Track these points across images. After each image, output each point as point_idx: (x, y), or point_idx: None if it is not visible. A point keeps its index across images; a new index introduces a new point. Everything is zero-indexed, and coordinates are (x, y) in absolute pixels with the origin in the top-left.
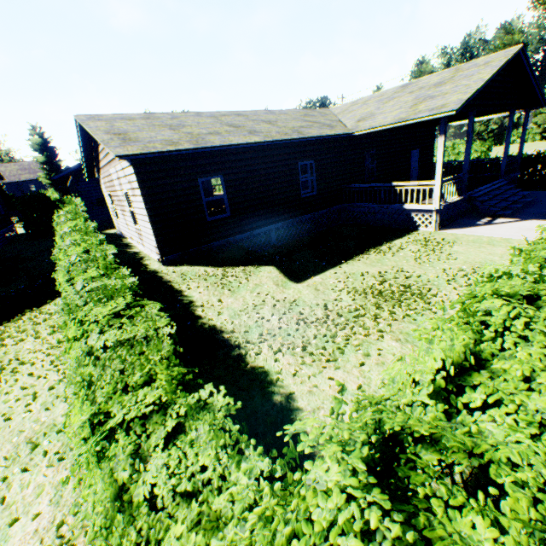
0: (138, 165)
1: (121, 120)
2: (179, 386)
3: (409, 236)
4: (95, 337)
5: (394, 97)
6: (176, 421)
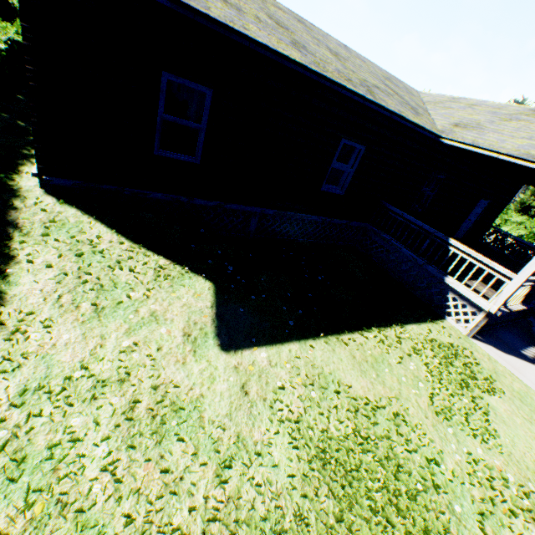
0: None
1: None
2: None
3: (431, 326)
4: None
5: (520, 118)
6: None
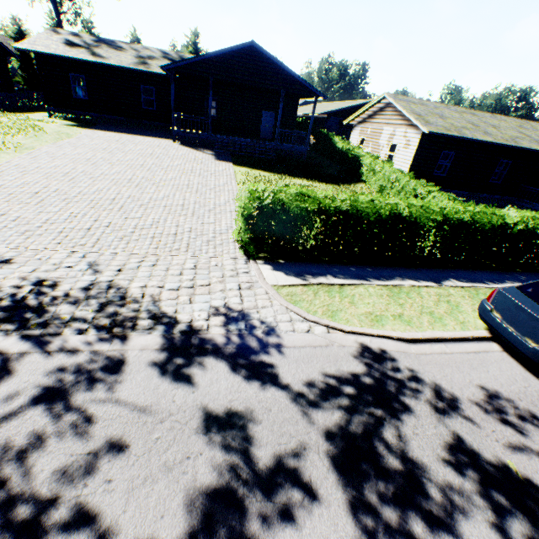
0: (423, 135)
1: (410, 103)
2: None
3: None
4: (435, 194)
5: None
6: None
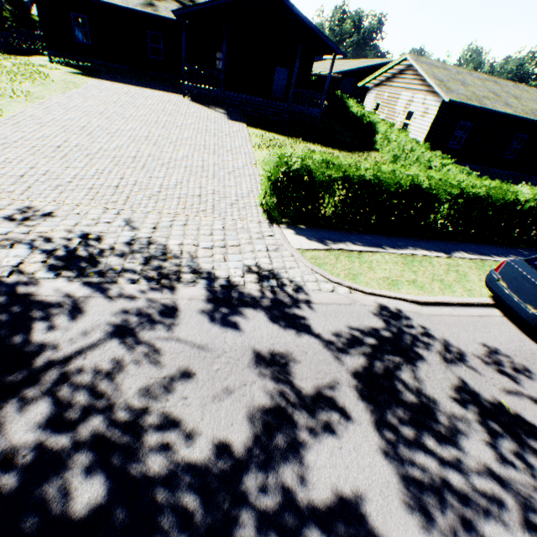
0: (443, 103)
1: (432, 67)
2: None
3: None
4: (450, 167)
5: None
6: None
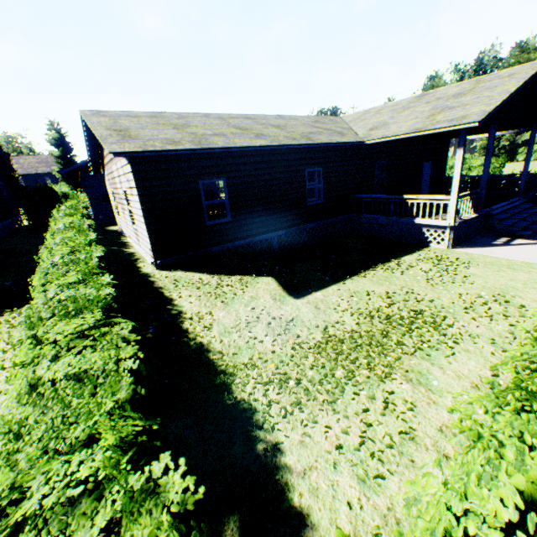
0: (136, 163)
1: (126, 117)
2: (131, 446)
3: (420, 253)
4: (45, 365)
5: (409, 107)
6: (110, 513)
